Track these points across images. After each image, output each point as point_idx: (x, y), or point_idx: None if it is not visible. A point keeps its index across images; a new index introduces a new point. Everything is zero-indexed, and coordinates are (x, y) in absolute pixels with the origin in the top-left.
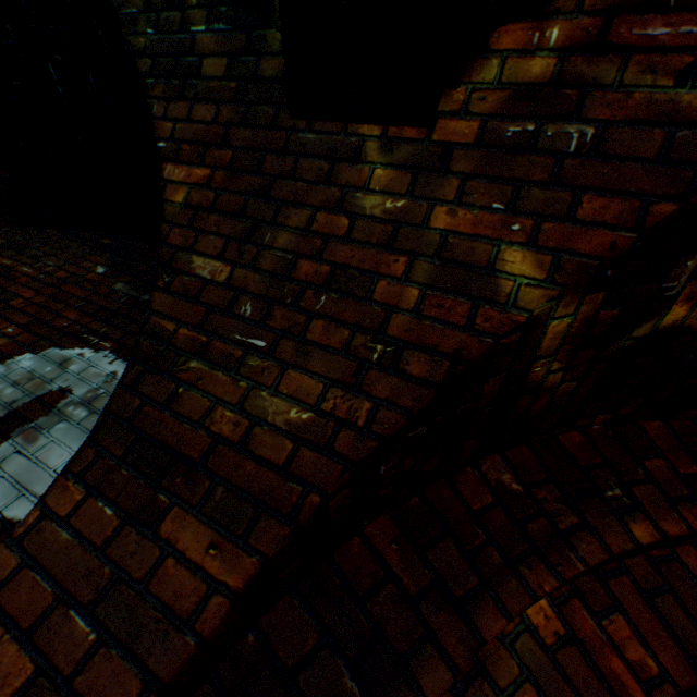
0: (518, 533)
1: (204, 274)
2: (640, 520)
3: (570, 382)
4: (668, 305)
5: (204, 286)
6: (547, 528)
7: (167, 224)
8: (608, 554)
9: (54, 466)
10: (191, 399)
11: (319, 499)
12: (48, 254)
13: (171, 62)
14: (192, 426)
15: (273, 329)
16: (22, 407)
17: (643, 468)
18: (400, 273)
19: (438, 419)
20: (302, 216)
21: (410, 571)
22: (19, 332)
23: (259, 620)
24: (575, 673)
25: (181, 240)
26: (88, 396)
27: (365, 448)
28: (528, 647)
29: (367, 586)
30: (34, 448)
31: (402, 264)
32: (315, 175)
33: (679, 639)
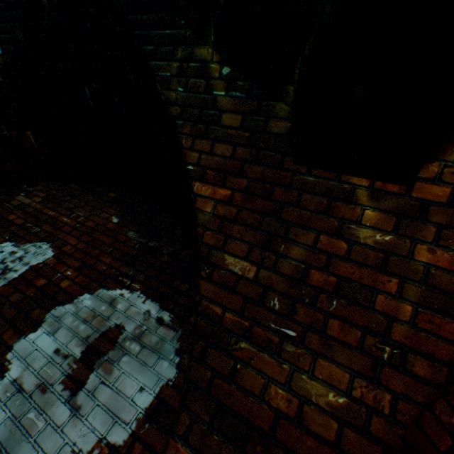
0: None
1: (235, 270)
2: None
3: None
4: None
5: (237, 280)
6: None
7: (200, 227)
8: None
9: (130, 395)
10: (248, 374)
11: None
12: (77, 206)
13: (196, 112)
14: (255, 399)
15: (299, 322)
16: (95, 342)
17: None
18: (393, 291)
19: None
20: (308, 235)
21: None
22: (75, 275)
23: None
24: None
25: (213, 240)
26: (136, 332)
27: (395, 434)
28: None
29: None
30: (112, 379)
31: (394, 283)
32: (315, 207)
33: None
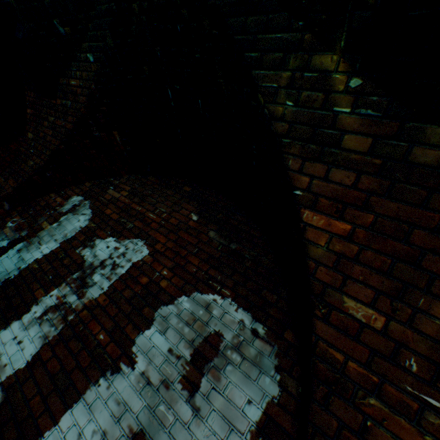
0: None
1: (357, 316)
2: None
3: None
4: None
5: (360, 328)
6: None
7: (311, 260)
8: None
9: (240, 406)
10: (380, 435)
11: None
12: (158, 201)
13: (308, 130)
14: None
15: None
16: (199, 346)
17: None
18: None
19: None
20: None
21: None
22: (170, 275)
23: None
24: None
25: (328, 278)
26: (235, 342)
27: None
28: None
29: None
30: (221, 386)
31: None
32: None
33: None
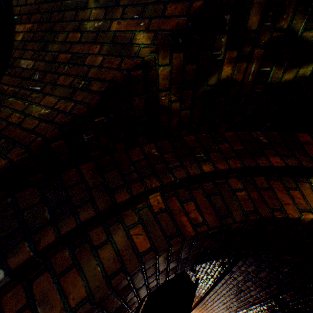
0: (150, 168)
1: (24, 67)
2: (208, 164)
3: (186, 110)
4: (221, 66)
5: (23, 71)
6: (164, 167)
7: (14, 50)
8: (187, 175)
9: None
10: (5, 112)
11: (41, 139)
12: None
13: None
14: (1, 120)
15: (45, 82)
16: None
17: (218, 147)
18: (97, 52)
19: (112, 116)
20: (64, 36)
21: (93, 180)
22: None
23: (16, 194)
24: (163, 221)
25: (18, 55)
26: None
27: (66, 119)
28: (146, 212)
29: (71, 184)
30: None
31: (98, 48)
32: (70, 18)
33: (216, 210)
